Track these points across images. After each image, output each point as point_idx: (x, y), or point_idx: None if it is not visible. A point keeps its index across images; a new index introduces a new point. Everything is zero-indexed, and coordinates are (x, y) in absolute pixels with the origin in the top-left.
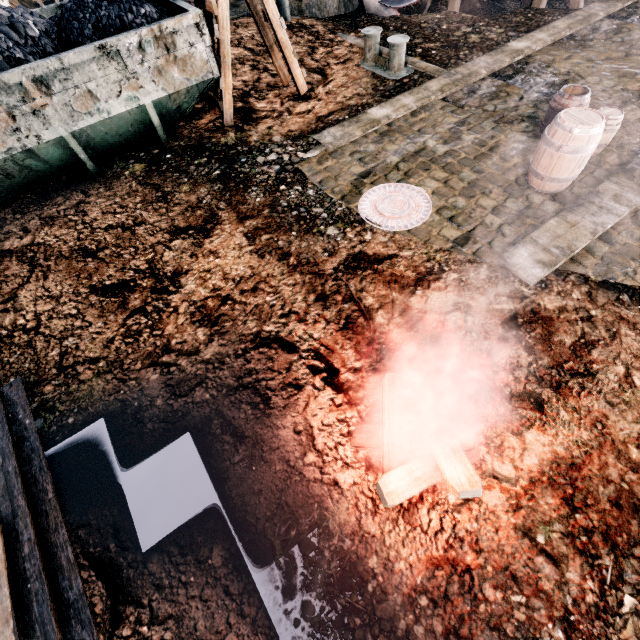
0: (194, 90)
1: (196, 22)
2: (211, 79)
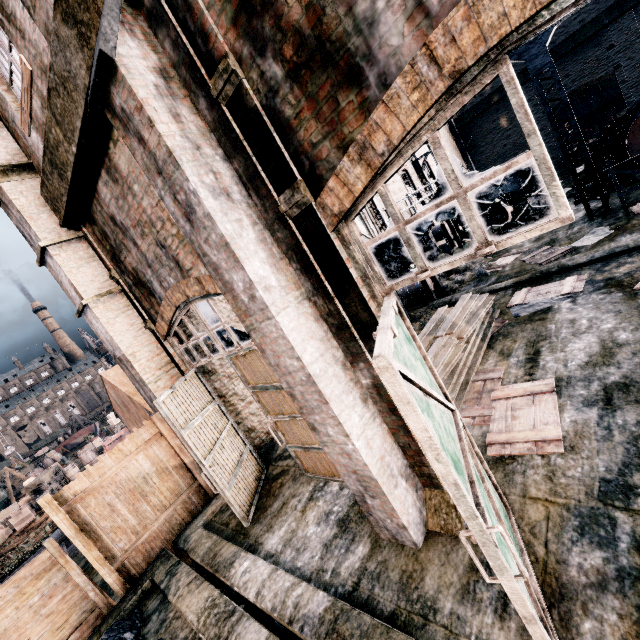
0: (2, 502)
1: (1, 490)
2: (7, 497)
